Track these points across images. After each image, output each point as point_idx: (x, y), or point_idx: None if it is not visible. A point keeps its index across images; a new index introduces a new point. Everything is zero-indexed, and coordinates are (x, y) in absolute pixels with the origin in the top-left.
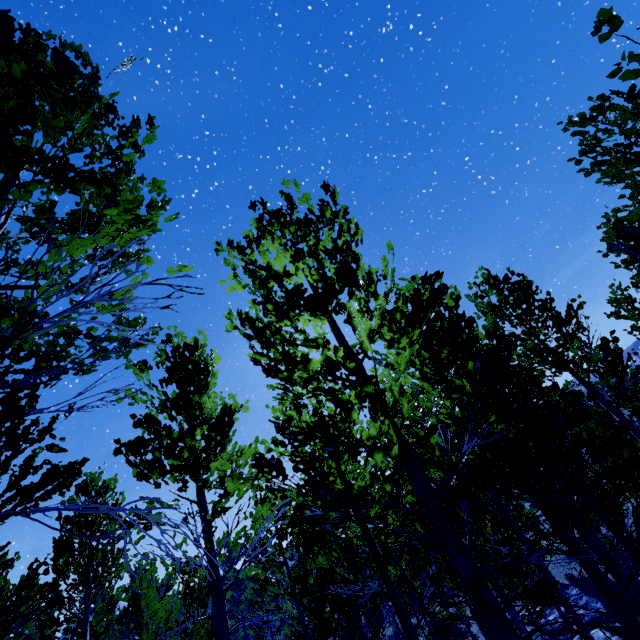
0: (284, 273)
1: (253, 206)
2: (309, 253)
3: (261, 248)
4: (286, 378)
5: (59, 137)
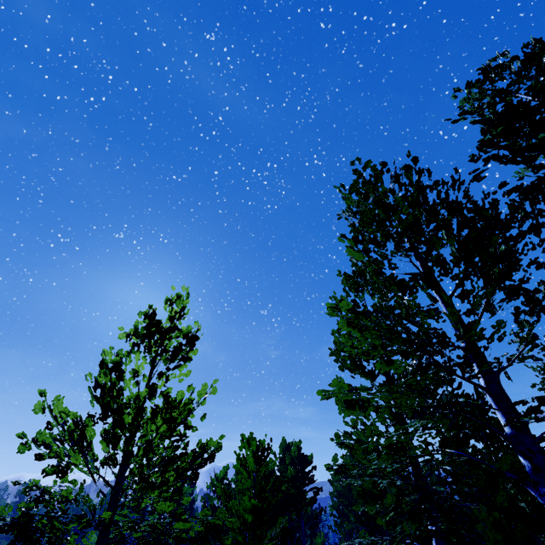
0: None
1: None
2: None
3: None
4: None
5: None
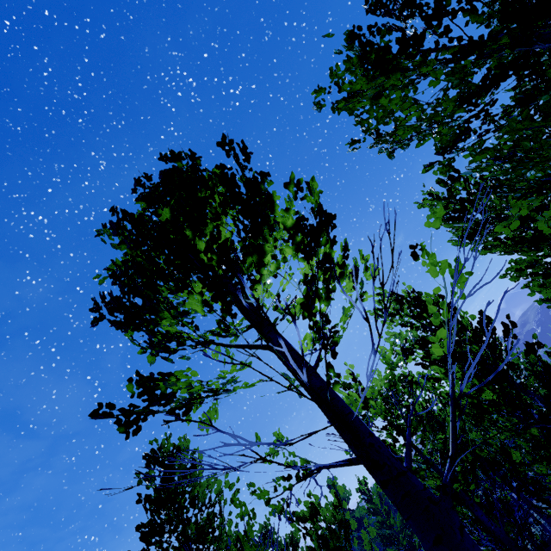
0: None
1: None
2: None
3: None
4: None
5: None
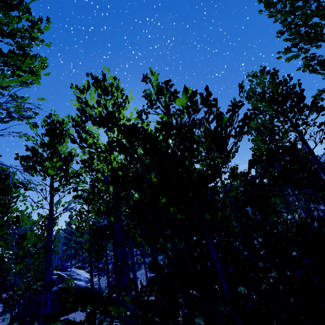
0: (92, 107)
1: (87, 75)
2: (98, 104)
3: (91, 91)
4: (79, 145)
5: (2, 26)
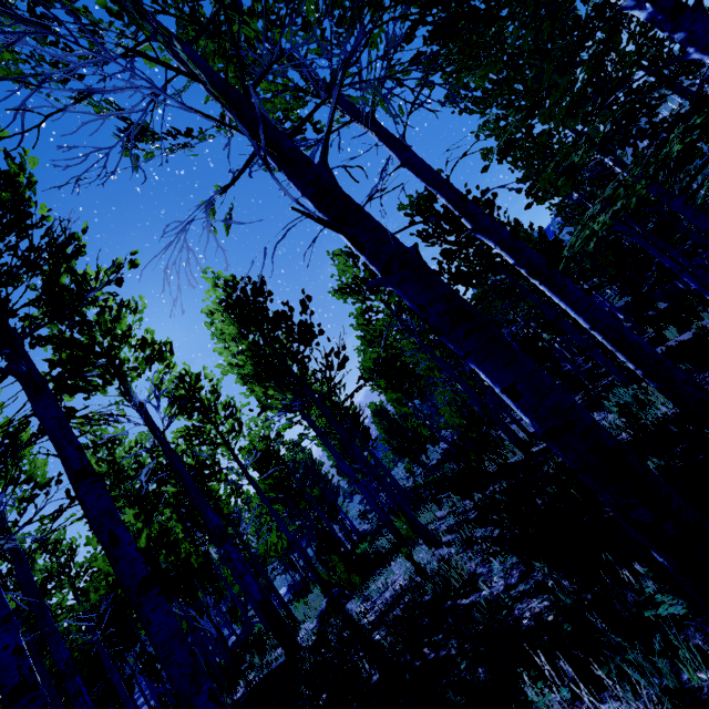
0: None
1: None
2: None
3: None
4: None
5: None
